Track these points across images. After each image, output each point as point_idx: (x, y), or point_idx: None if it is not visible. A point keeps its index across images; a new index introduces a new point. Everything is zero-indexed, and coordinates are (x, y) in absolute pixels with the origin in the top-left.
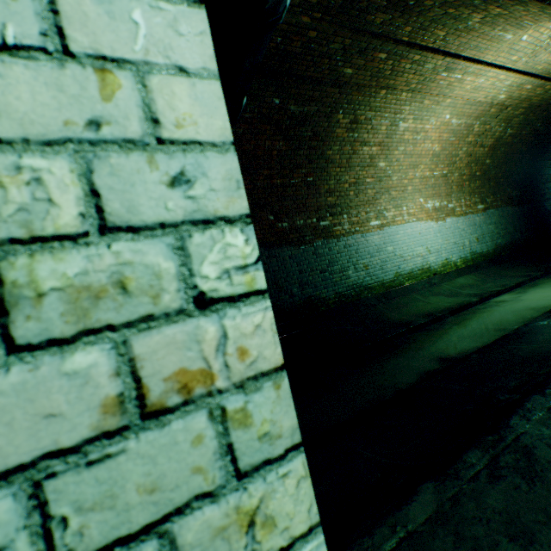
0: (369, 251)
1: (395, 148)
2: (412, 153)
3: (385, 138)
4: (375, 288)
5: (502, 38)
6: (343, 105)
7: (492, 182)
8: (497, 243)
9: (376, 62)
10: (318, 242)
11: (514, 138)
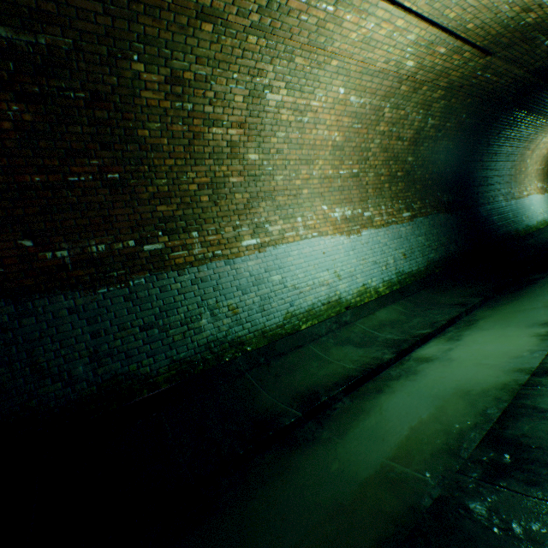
0: (241, 285)
1: (271, 133)
2: (302, 142)
3: (248, 115)
4: (251, 342)
5: None
6: (135, 43)
7: (419, 184)
8: (429, 258)
9: None
10: (140, 278)
11: (438, 131)
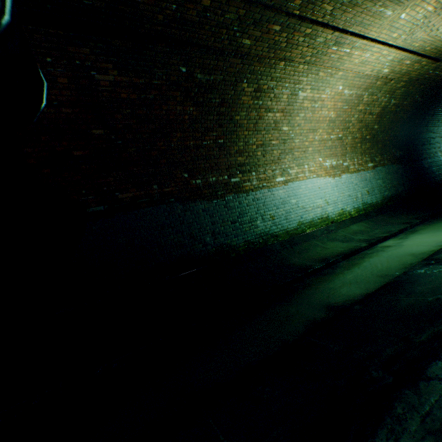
0: (275, 204)
1: (296, 114)
2: (312, 119)
3: (287, 105)
4: (281, 236)
5: (383, 14)
6: (247, 75)
7: (380, 144)
8: (384, 195)
9: (272, 34)
10: (230, 196)
11: (397, 107)
